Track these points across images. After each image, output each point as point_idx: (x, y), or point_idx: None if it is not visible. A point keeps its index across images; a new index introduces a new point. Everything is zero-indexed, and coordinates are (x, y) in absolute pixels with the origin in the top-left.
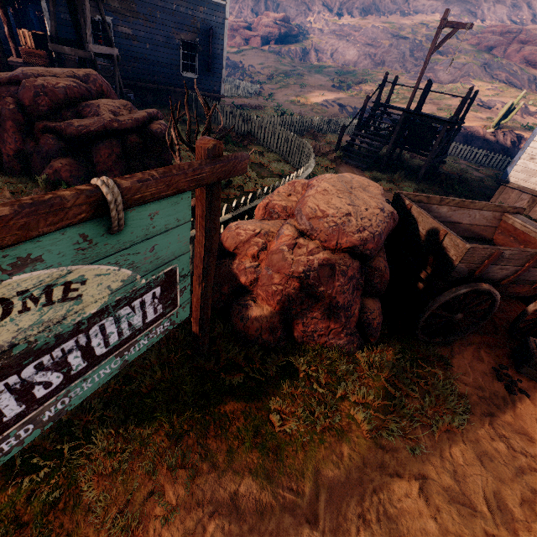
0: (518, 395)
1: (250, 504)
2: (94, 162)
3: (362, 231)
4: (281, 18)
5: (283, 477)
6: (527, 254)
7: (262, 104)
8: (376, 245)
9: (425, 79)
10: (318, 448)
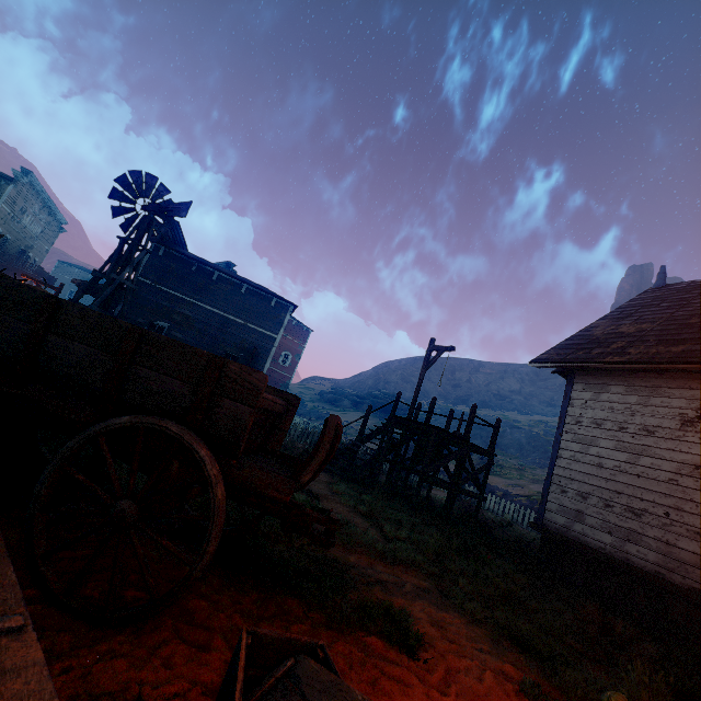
0: None
1: None
2: None
3: None
4: (391, 394)
5: None
6: (32, 295)
7: None
8: None
9: (545, 465)
10: None
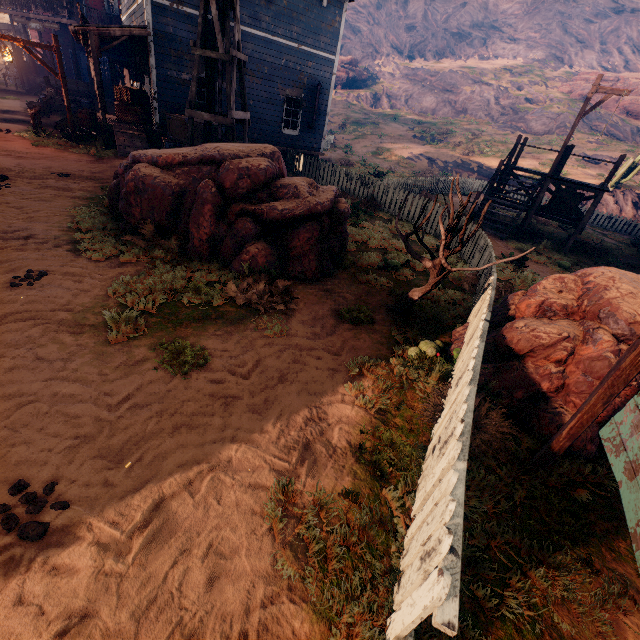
0: None
1: None
2: (288, 246)
3: None
4: (348, 62)
5: None
6: None
7: (344, 158)
8: None
9: (516, 129)
10: None
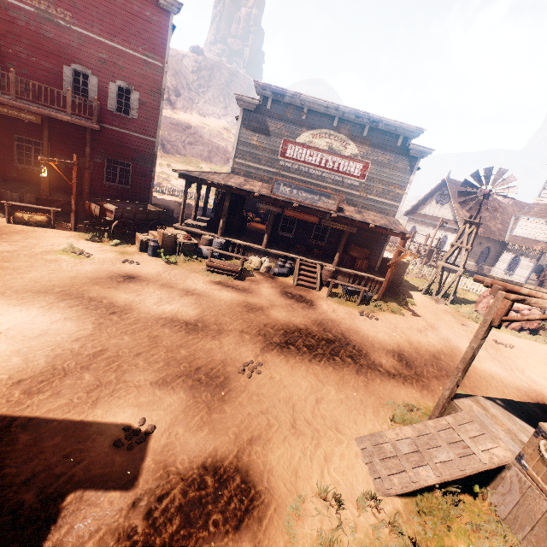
0: None
1: None
2: None
3: None
4: None
5: None
6: None
7: None
8: None
9: None
10: None
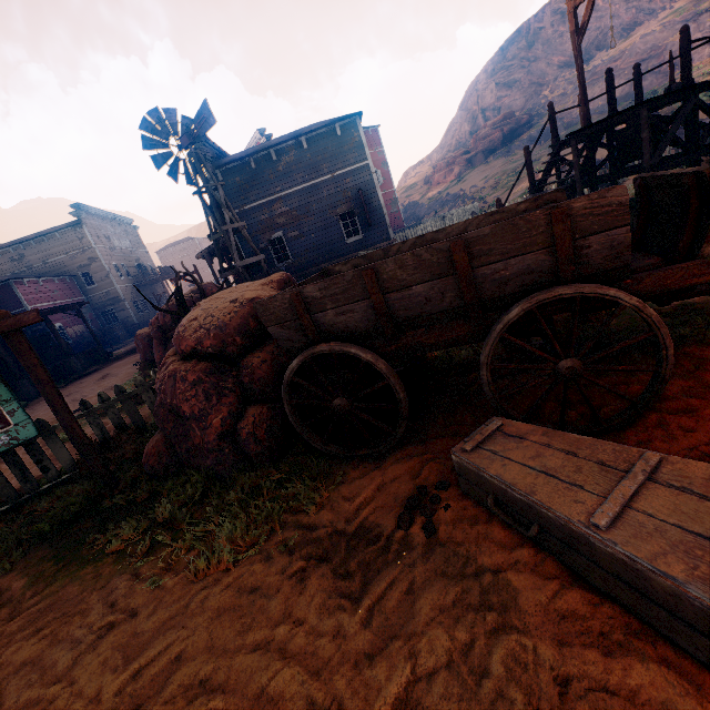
0: (410, 531)
1: (6, 598)
2: None
3: (199, 330)
4: (501, 119)
5: (43, 583)
6: (347, 279)
7: None
8: (216, 340)
9: None
10: (90, 565)
